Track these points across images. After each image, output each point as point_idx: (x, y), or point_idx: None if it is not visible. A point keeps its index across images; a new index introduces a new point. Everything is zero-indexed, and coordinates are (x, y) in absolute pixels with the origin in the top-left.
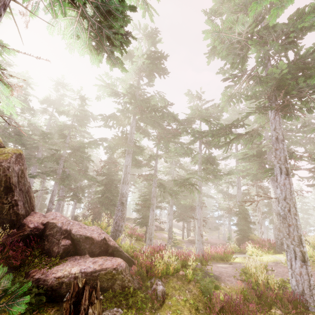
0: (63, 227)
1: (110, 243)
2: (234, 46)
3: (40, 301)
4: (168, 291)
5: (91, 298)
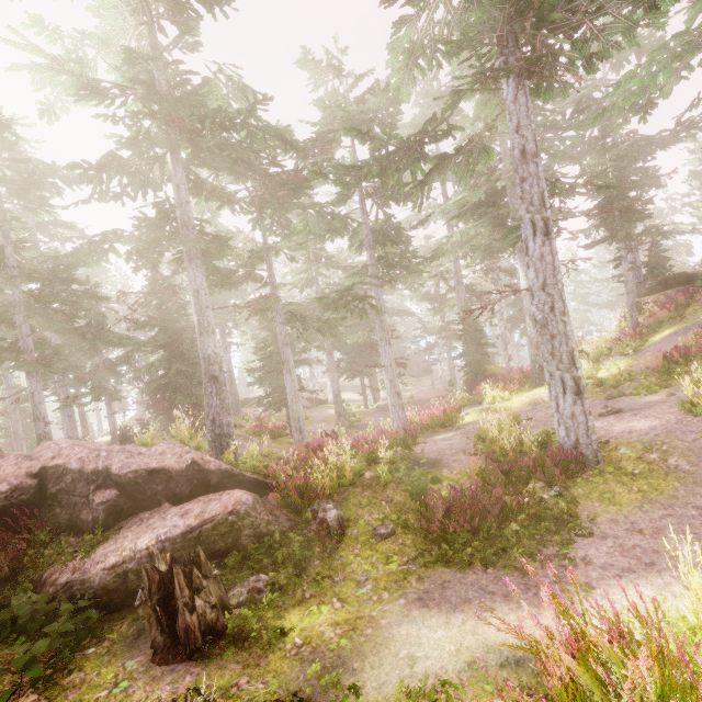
0: (85, 467)
1: (210, 466)
2: None
3: (87, 621)
4: (348, 514)
5: (194, 581)
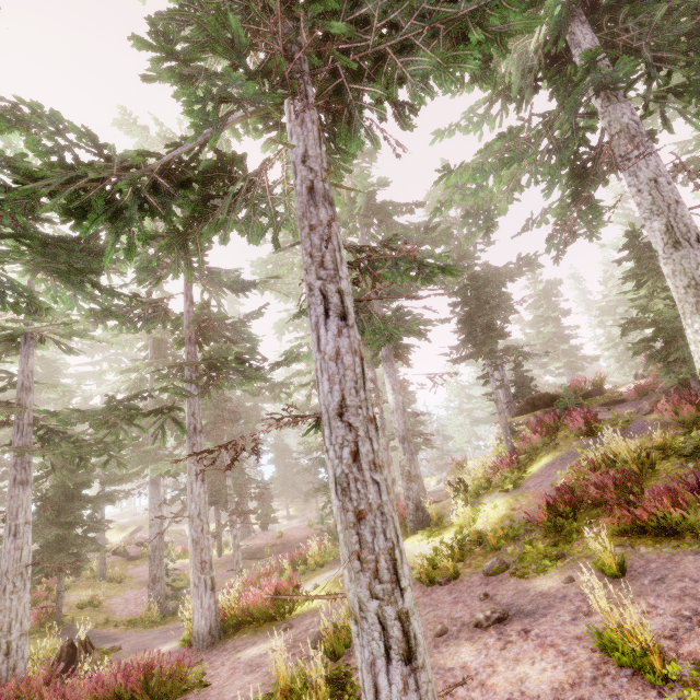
0: None
1: None
2: None
3: None
4: None
5: None
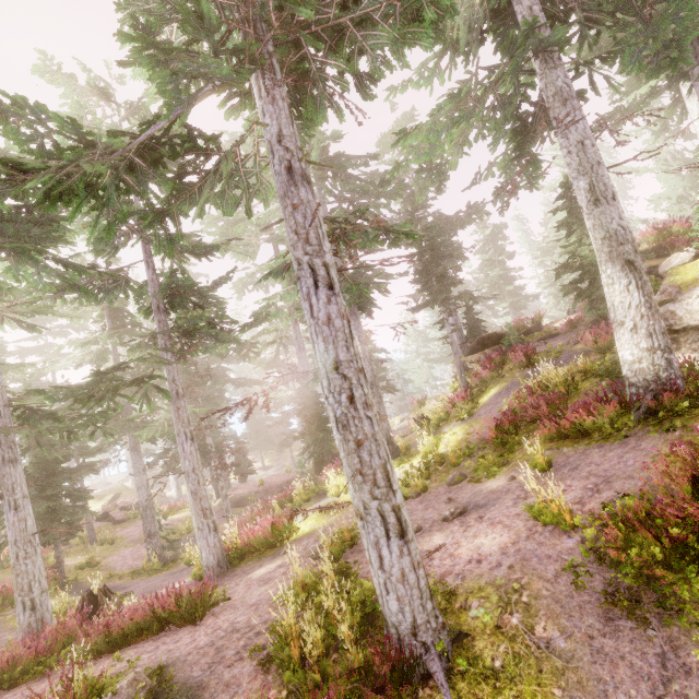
0: None
1: None
2: None
3: None
4: None
5: None
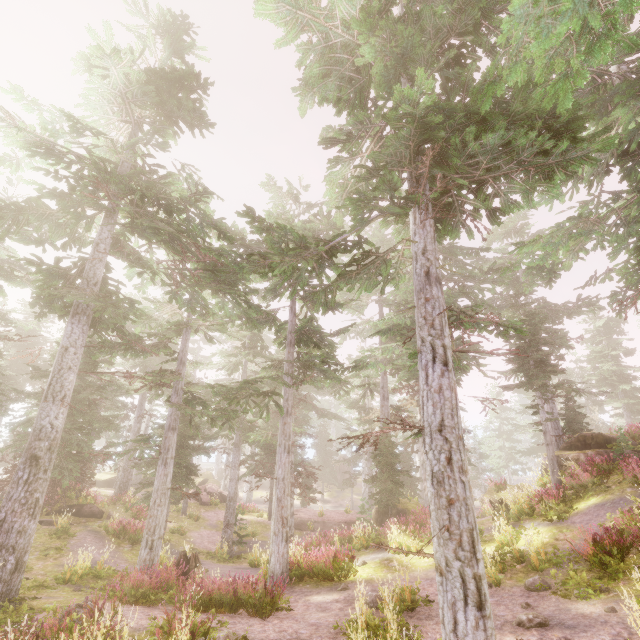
0: None
1: None
2: (338, 56)
3: None
4: None
5: None
